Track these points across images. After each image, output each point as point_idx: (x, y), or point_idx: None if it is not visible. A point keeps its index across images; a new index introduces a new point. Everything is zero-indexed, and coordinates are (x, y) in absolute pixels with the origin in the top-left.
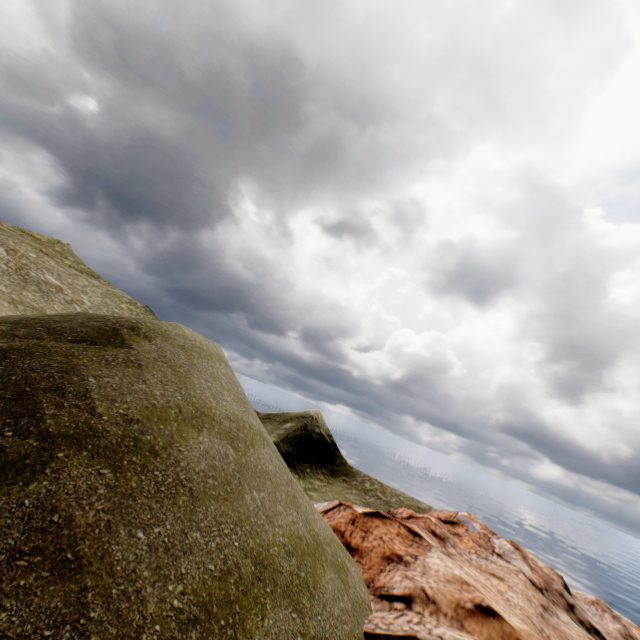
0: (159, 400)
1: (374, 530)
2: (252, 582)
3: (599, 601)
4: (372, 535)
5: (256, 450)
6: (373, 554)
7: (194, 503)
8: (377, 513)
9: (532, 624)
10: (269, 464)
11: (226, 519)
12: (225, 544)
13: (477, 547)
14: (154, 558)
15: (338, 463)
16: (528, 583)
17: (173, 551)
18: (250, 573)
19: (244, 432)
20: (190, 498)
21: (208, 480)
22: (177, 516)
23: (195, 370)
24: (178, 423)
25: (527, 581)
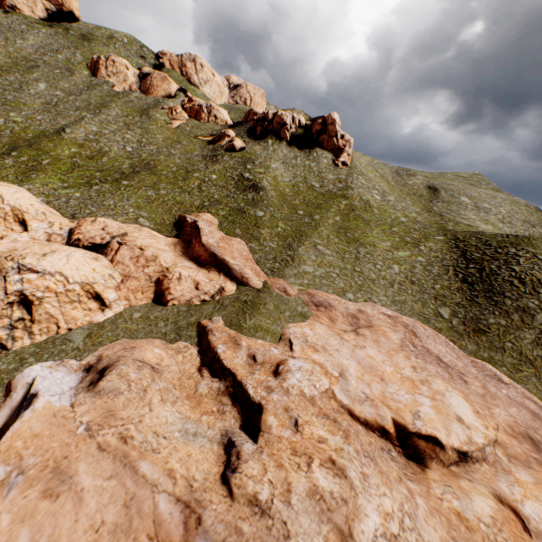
0: None
1: None
2: None
3: None
4: None
5: None
6: None
7: None
8: None
9: None
10: None
11: None
12: None
13: None
14: None
15: None
16: None
17: None
18: None
19: None
20: None
21: None
22: None
23: None
24: None
25: None
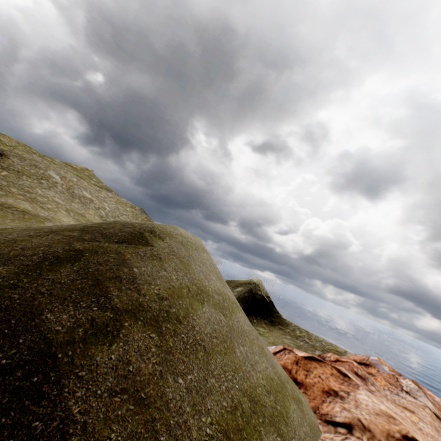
0: (175, 283)
1: (313, 370)
2: (250, 415)
3: None
4: (312, 374)
5: (236, 315)
6: (315, 388)
7: (207, 357)
8: (314, 357)
9: None
10: (244, 325)
11: (228, 368)
12: (230, 387)
13: (389, 385)
14: (190, 398)
15: (275, 316)
16: (433, 416)
17: (201, 392)
18: (248, 408)
19: (227, 302)
20: (205, 353)
21: (213, 340)
22: (199, 367)
23: (192, 259)
24: (189, 299)
25: (432, 414)
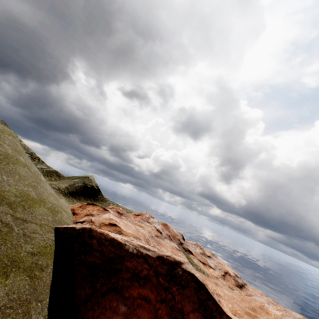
0: None
1: (87, 208)
2: None
3: (197, 244)
4: (85, 209)
5: (16, 165)
6: (82, 214)
7: None
8: (92, 203)
9: (144, 237)
10: (23, 172)
11: None
12: None
13: (141, 220)
14: None
15: (99, 197)
16: (155, 229)
17: None
18: None
19: (10, 158)
20: None
21: None
22: None
23: None
24: None
25: (155, 229)
